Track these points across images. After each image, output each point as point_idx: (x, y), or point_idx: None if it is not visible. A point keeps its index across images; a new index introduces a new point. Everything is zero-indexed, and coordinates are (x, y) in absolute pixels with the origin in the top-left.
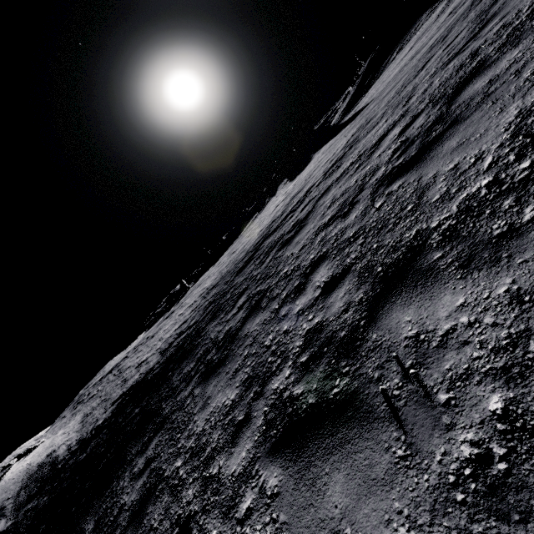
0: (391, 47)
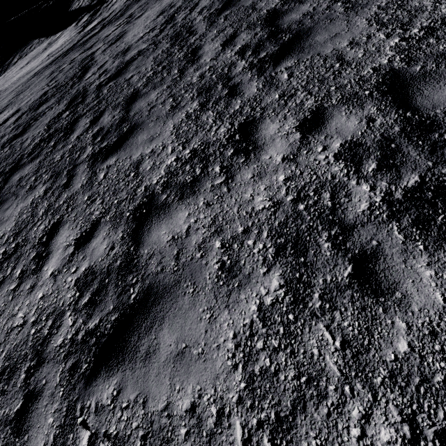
0: (11, 51)
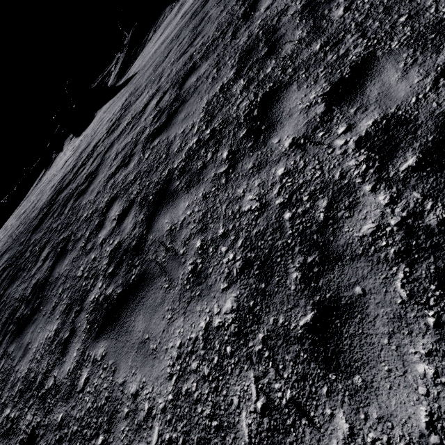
0: (147, 27)
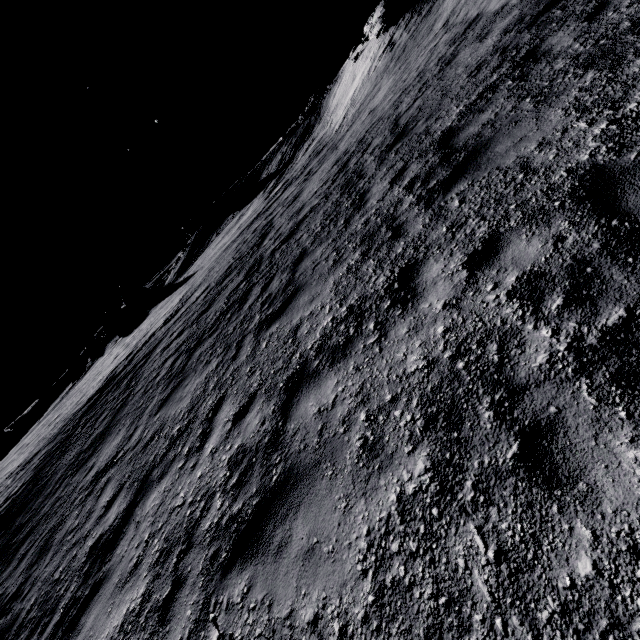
0: (211, 230)
